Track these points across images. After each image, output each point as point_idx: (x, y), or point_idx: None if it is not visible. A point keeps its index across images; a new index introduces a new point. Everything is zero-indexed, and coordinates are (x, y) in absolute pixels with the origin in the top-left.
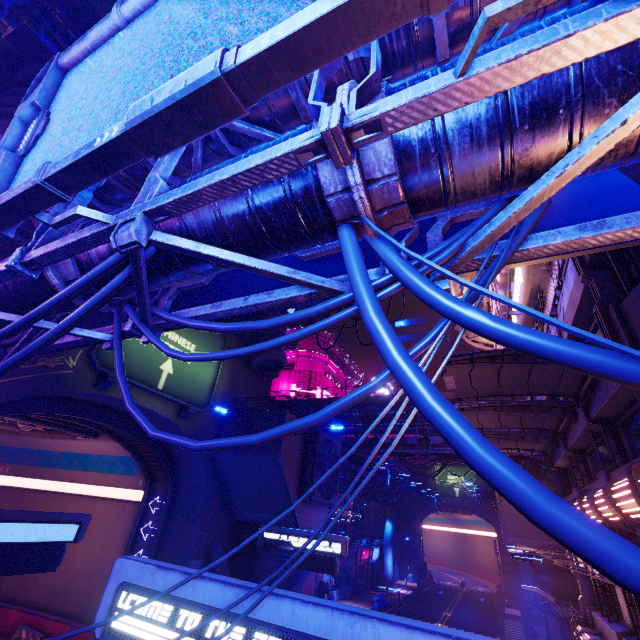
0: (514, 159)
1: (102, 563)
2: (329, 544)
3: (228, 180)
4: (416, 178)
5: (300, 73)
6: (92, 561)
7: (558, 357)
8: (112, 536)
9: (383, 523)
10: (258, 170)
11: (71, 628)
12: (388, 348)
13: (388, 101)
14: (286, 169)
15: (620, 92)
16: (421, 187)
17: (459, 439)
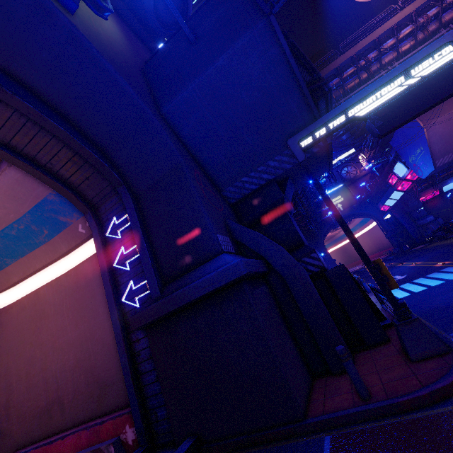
0: None
1: (87, 342)
2: (427, 62)
3: None
4: None
5: None
6: (72, 350)
7: None
8: (81, 308)
9: None
10: None
11: (89, 431)
12: None
13: None
14: None
15: None
16: None
17: None
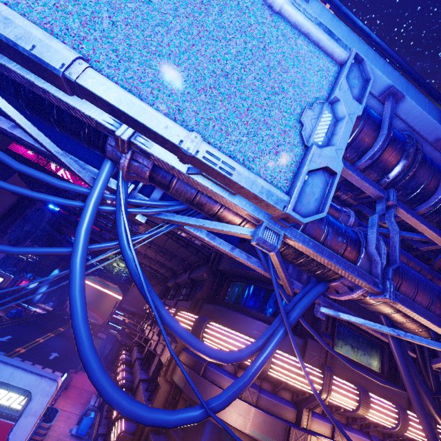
0: (196, 203)
1: None
2: None
3: (40, 87)
4: (158, 176)
5: (114, 116)
6: None
7: (143, 293)
8: None
9: (53, 269)
10: (67, 105)
11: None
12: (76, 254)
13: (159, 149)
14: (87, 121)
15: (235, 214)
16: (158, 180)
17: (75, 314)
